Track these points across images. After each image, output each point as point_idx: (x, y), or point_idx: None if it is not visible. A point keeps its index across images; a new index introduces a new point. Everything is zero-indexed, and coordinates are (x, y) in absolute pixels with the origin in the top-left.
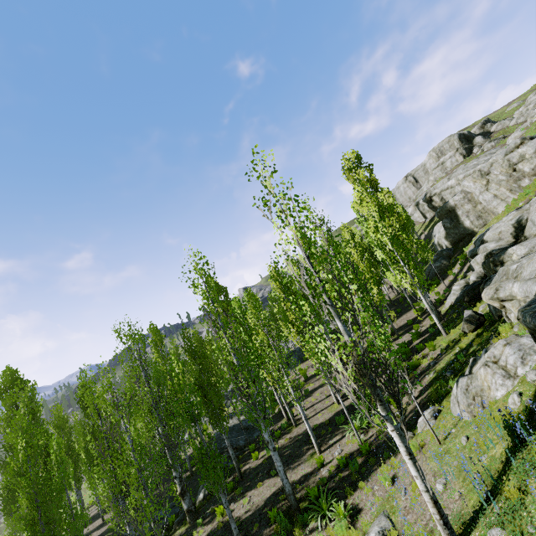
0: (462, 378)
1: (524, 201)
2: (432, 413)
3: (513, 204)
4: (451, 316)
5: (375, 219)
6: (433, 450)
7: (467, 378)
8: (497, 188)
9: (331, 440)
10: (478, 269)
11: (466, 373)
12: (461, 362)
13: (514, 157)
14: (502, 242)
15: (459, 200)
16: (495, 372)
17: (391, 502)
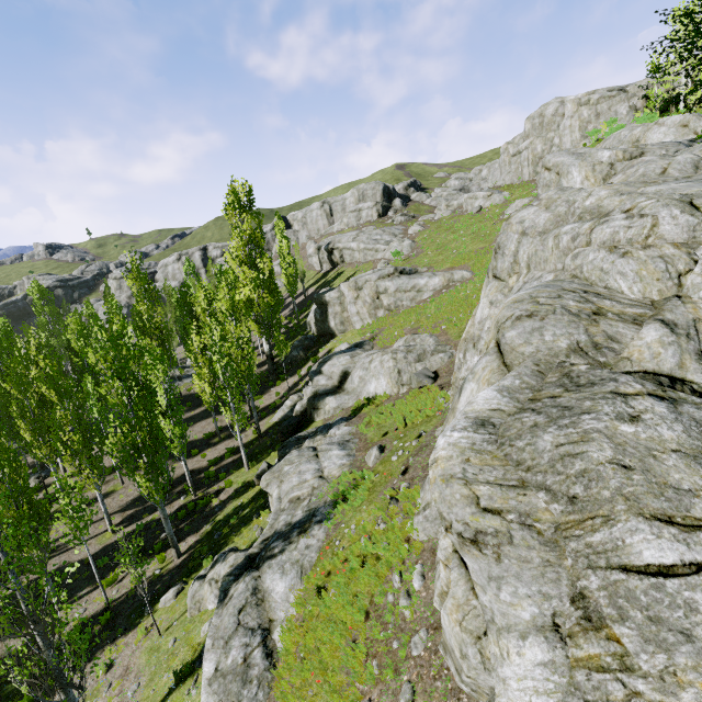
0: (197, 581)
1: (371, 333)
2: (176, 592)
3: (366, 329)
4: (268, 440)
5: (215, 339)
6: (153, 641)
7: (199, 585)
8: (362, 306)
9: (81, 590)
10: (305, 400)
11: (208, 569)
12: (232, 525)
13: (382, 287)
14: (331, 382)
15: (334, 298)
16: (213, 591)
17: (93, 698)
